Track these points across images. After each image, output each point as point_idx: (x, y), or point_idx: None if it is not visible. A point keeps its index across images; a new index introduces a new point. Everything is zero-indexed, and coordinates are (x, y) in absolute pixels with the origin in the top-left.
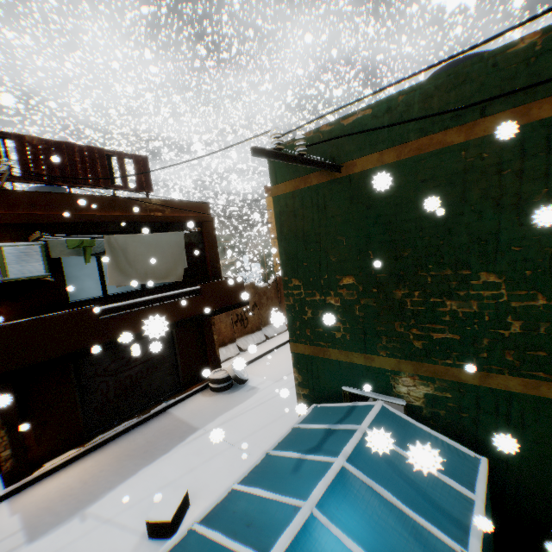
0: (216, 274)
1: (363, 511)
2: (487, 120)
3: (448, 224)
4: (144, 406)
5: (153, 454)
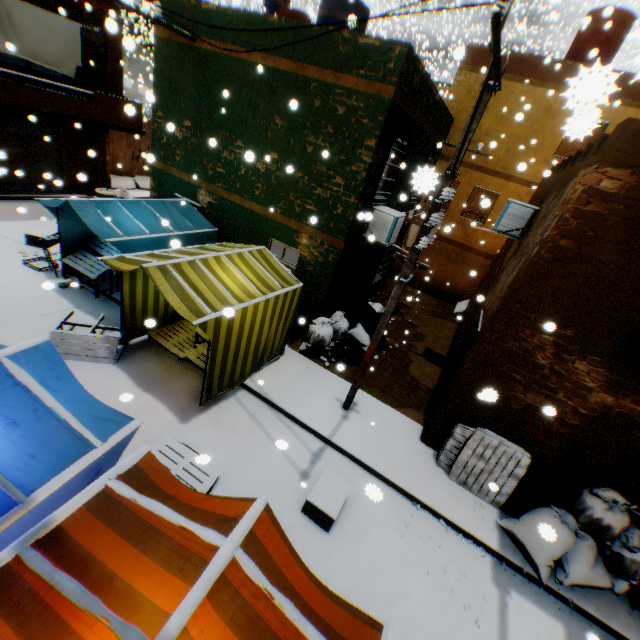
0: (117, 92)
1: (142, 213)
2: (255, 55)
3: (233, 107)
4: (25, 188)
5: (33, 217)
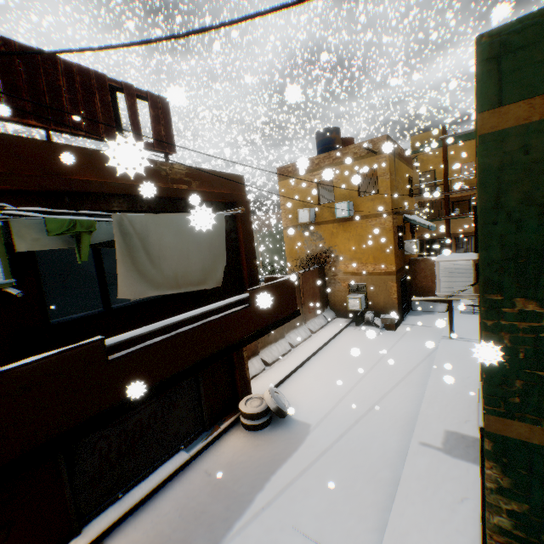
0: (252, 273)
1: None
2: None
3: None
4: (159, 461)
5: None
